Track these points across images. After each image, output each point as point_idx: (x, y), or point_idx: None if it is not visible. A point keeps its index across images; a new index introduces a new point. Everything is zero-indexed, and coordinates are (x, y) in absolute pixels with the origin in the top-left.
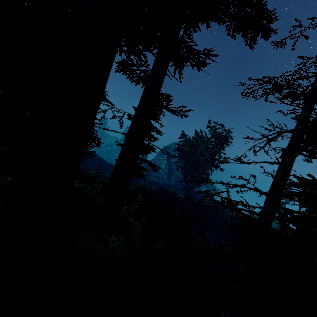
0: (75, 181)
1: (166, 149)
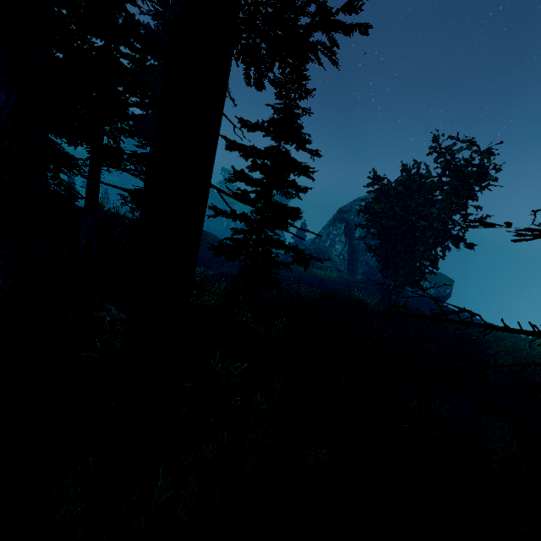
0: (110, 307)
1: (343, 213)
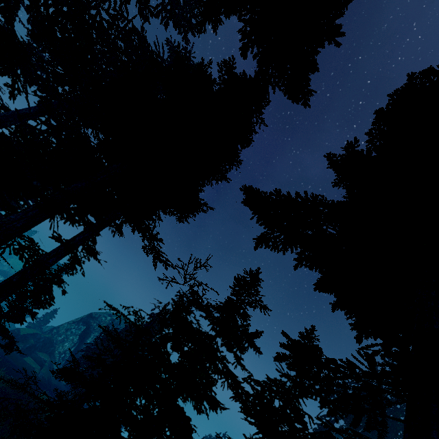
0: None
1: (91, 318)
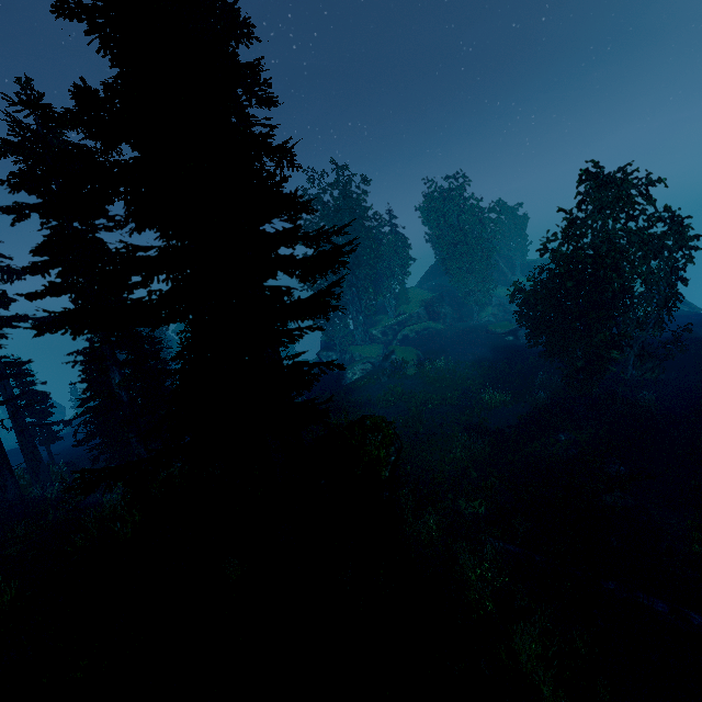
0: None
1: None
